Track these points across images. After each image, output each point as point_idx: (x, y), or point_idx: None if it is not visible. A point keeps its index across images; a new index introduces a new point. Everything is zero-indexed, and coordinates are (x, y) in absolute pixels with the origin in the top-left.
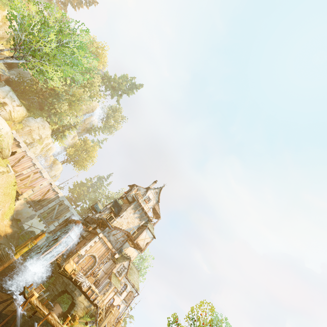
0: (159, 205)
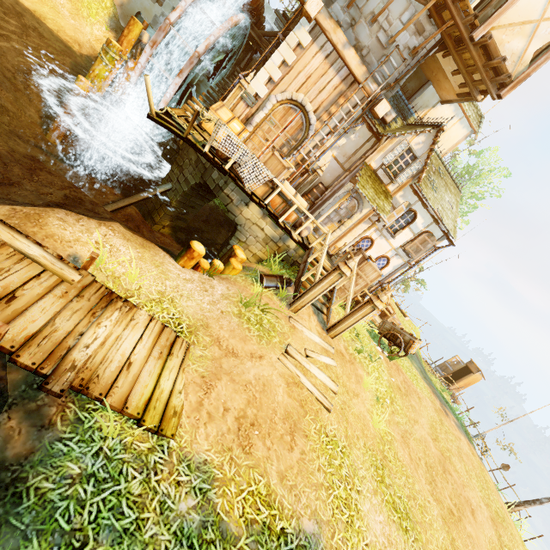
0: None
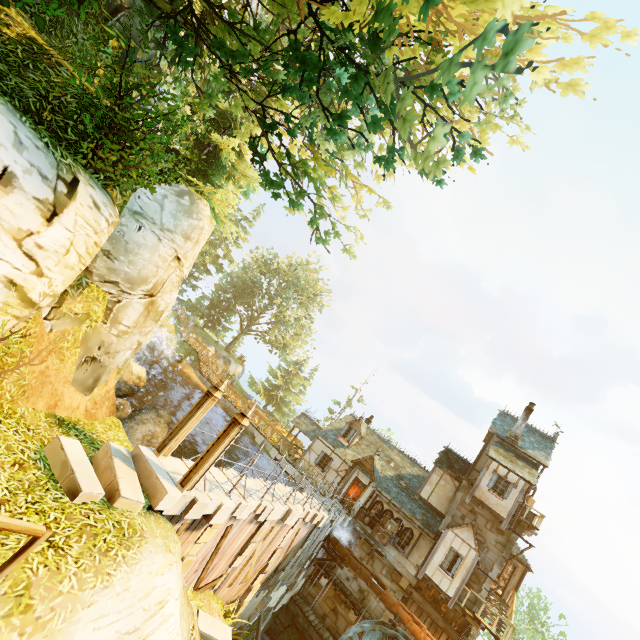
0: None
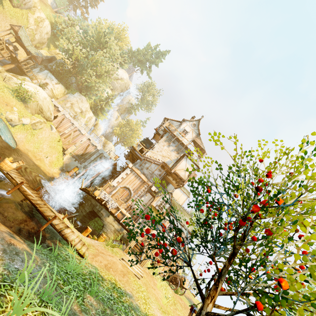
0: (200, 138)
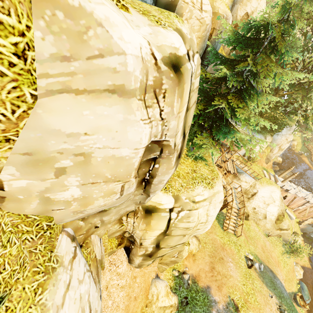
0: None
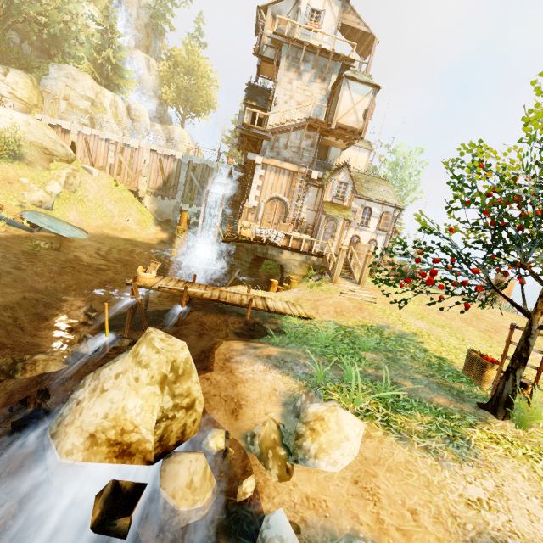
0: (353, 10)
